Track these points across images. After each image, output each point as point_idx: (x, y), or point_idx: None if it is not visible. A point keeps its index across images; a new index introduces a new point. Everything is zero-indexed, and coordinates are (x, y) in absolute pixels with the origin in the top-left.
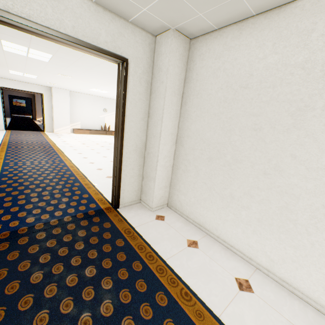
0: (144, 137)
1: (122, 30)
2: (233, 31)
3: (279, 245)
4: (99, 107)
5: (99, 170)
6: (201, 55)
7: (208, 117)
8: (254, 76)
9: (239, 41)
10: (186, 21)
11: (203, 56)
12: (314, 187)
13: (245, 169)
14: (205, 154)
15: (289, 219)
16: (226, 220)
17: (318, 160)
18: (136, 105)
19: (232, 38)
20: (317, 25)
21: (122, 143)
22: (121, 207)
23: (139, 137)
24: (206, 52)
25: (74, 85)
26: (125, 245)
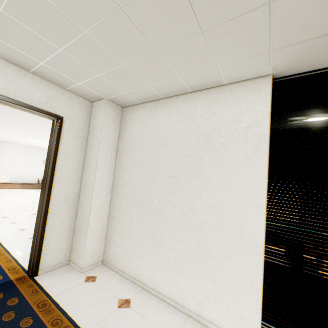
0: (78, 188)
1: (58, 94)
2: (152, 106)
3: (202, 283)
4: (38, 158)
5: (22, 230)
6: (131, 119)
7: (138, 167)
8: (168, 137)
9: (156, 113)
10: (115, 95)
11: (132, 120)
12: (215, 220)
13: (169, 212)
14: (137, 200)
15: (205, 253)
16: (159, 266)
17: (214, 198)
18: (70, 157)
19: (151, 110)
20: (197, 109)
21: (50, 195)
22: (40, 274)
23: (71, 188)
24: (135, 117)
25: (8, 135)
26: (34, 323)
